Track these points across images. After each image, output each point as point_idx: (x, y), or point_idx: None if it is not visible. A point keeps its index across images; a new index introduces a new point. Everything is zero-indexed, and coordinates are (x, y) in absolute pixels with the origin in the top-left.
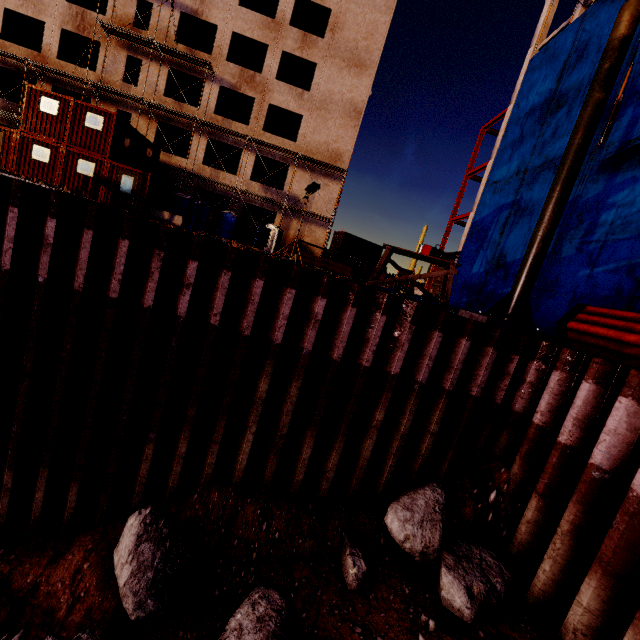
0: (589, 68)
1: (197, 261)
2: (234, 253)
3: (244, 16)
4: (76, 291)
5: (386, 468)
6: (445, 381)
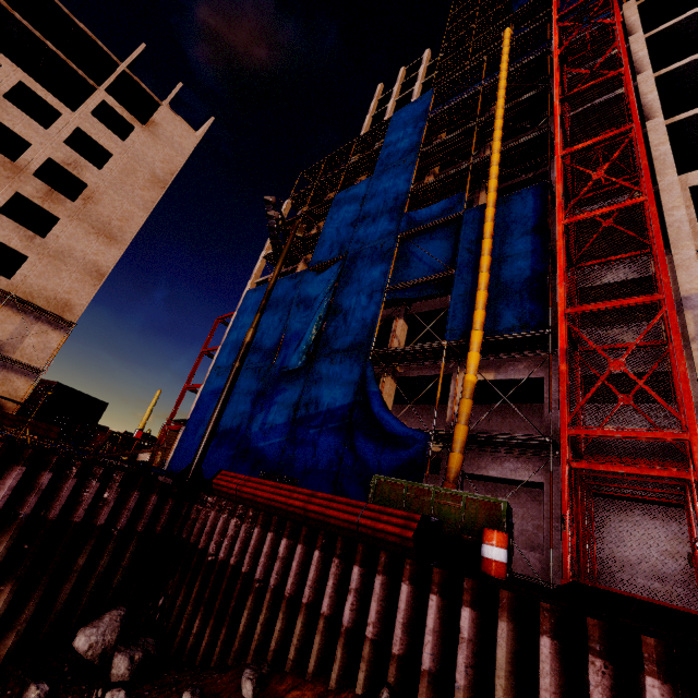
0: (272, 315)
1: None
2: None
3: None
4: None
5: (80, 607)
6: (139, 525)
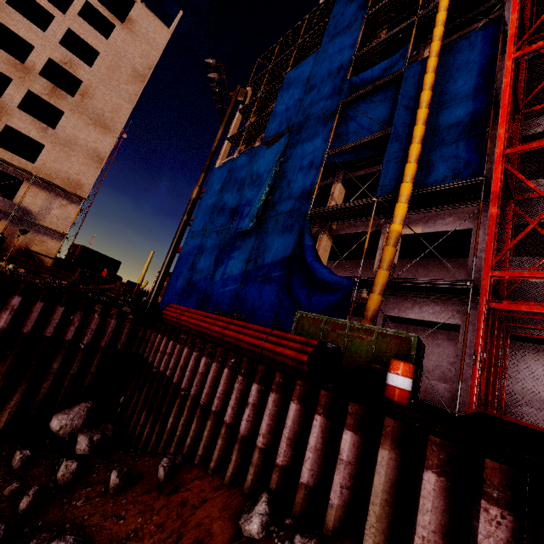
0: (232, 187)
1: None
2: None
3: None
4: None
5: (59, 399)
6: (102, 342)
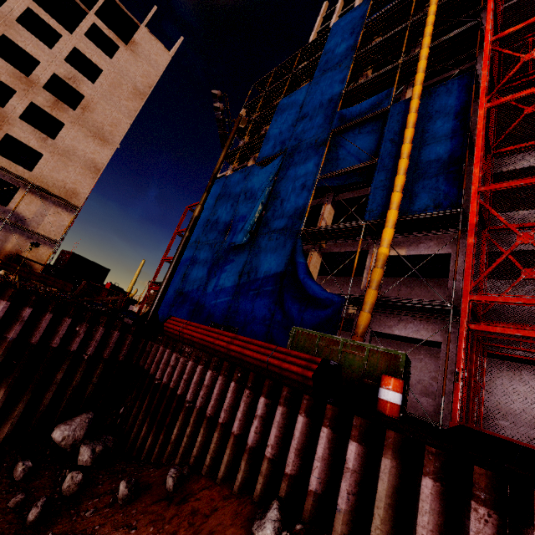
0: (226, 202)
1: None
2: None
3: None
4: None
5: (60, 409)
6: (105, 353)
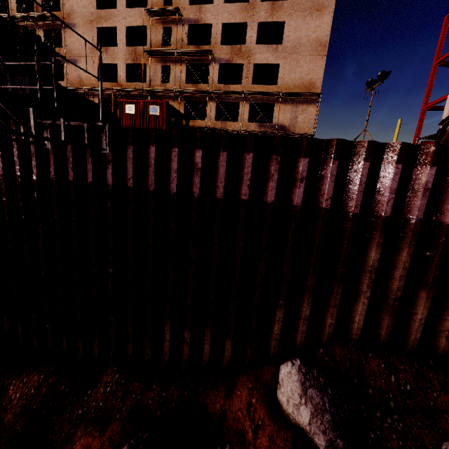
0: None
1: (307, 157)
2: (339, 143)
3: (228, 9)
4: (219, 199)
5: None
6: None
